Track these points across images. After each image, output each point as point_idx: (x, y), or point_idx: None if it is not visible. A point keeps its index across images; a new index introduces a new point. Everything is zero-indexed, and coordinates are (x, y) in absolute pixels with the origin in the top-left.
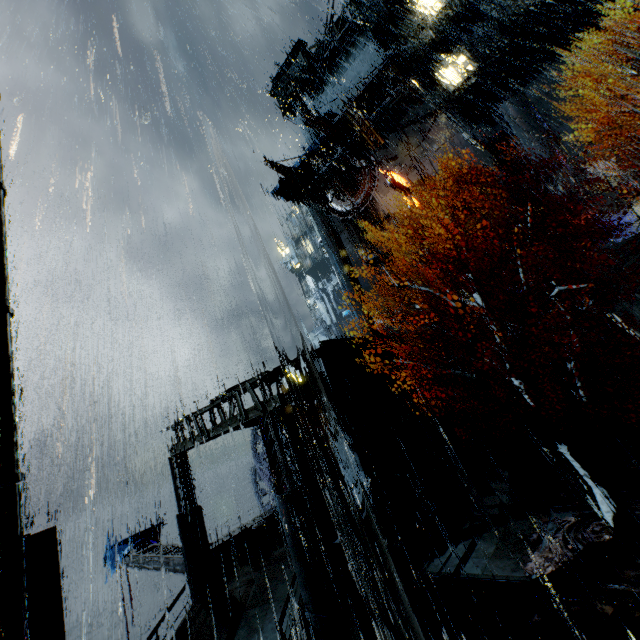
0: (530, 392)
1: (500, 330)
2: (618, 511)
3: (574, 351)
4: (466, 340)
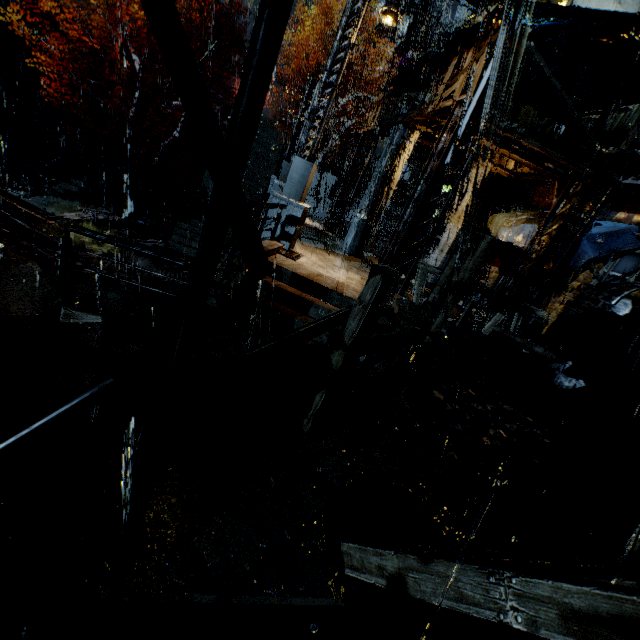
0: (131, 140)
1: (141, 95)
2: (131, 214)
3: (170, 140)
4: (114, 80)
